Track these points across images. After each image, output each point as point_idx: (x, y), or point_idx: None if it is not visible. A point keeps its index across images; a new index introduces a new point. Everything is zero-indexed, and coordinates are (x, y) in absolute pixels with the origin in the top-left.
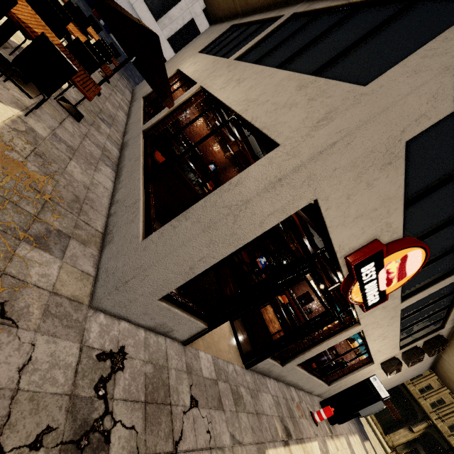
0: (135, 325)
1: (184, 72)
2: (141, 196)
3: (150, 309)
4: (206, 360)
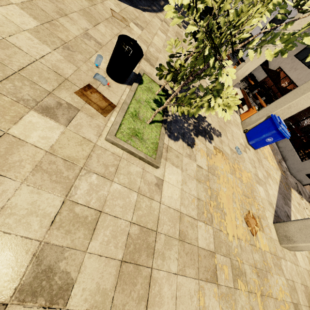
0: (295, 179)
1: (288, 75)
2: (293, 148)
3: (301, 176)
4: (307, 191)
